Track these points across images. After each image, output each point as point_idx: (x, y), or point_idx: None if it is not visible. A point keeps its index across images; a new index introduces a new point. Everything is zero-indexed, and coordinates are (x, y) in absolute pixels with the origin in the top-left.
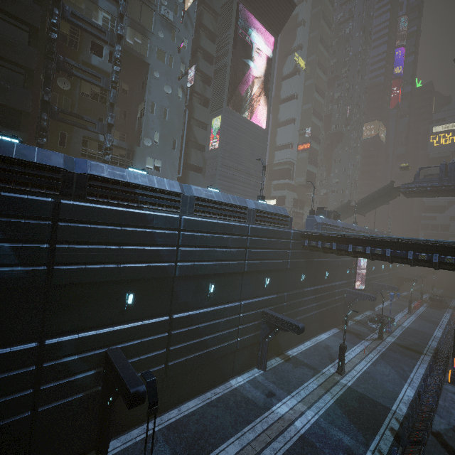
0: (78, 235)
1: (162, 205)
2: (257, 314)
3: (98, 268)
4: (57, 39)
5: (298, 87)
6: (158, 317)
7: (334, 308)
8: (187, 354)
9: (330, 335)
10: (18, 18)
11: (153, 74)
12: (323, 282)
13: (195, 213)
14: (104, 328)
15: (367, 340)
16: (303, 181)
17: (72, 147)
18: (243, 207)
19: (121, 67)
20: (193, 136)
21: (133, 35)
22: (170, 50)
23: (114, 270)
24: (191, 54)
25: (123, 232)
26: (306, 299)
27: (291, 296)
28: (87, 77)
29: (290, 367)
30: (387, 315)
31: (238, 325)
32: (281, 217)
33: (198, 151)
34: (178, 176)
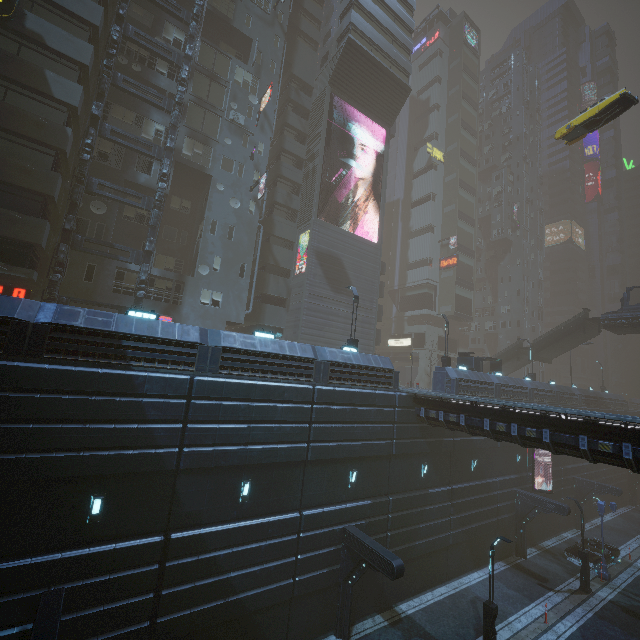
0: (19, 410)
1: (167, 360)
2: (332, 534)
3: (45, 458)
4: (97, 159)
5: (434, 184)
6: (145, 536)
7: (495, 523)
8: (193, 603)
9: (487, 577)
10: (43, 142)
11: (216, 187)
12: (467, 477)
13: (222, 371)
14: (45, 554)
15: (559, 591)
16: (451, 311)
17: (101, 282)
18: (306, 360)
19: (168, 183)
20: (272, 259)
21: (192, 145)
22: (240, 157)
23: (72, 461)
24: (275, 159)
25: (92, 404)
26: (434, 508)
27: (402, 501)
28: (123, 198)
29: (396, 638)
30: (607, 540)
31: (297, 553)
32: (377, 371)
33: (280, 278)
34: (246, 312)
